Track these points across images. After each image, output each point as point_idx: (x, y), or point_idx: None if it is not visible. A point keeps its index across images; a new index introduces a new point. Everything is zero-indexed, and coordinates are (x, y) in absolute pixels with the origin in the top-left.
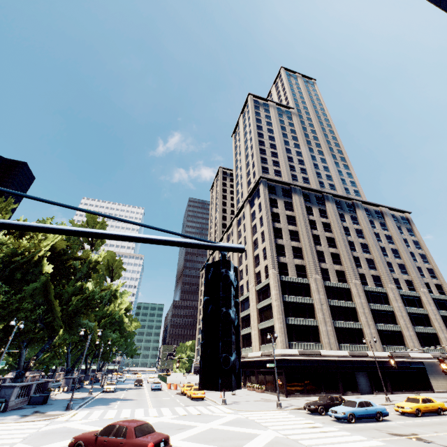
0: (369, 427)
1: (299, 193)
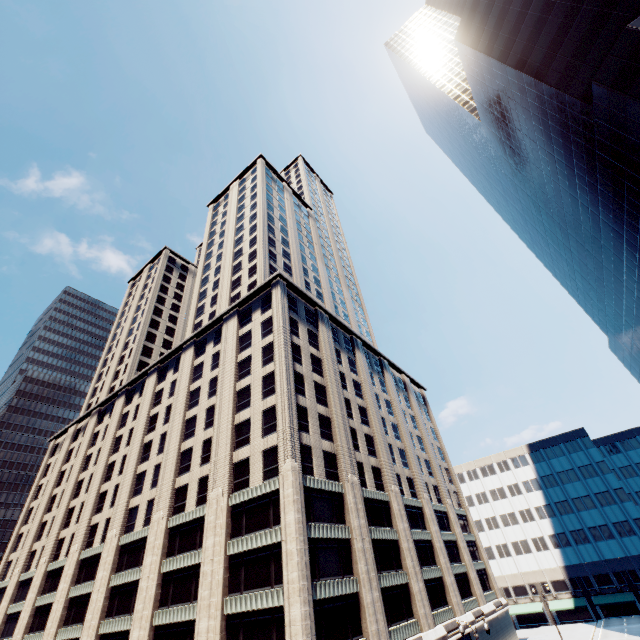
0: None
1: (327, 324)
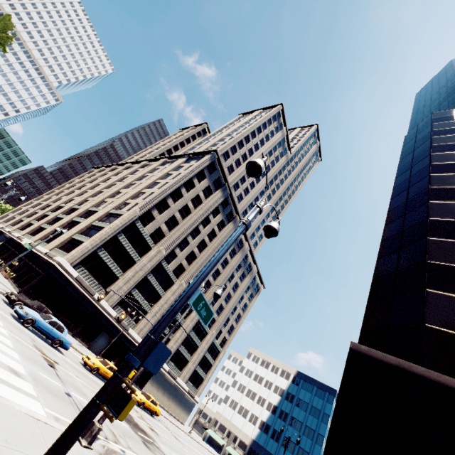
0: (31, 336)
1: (224, 195)
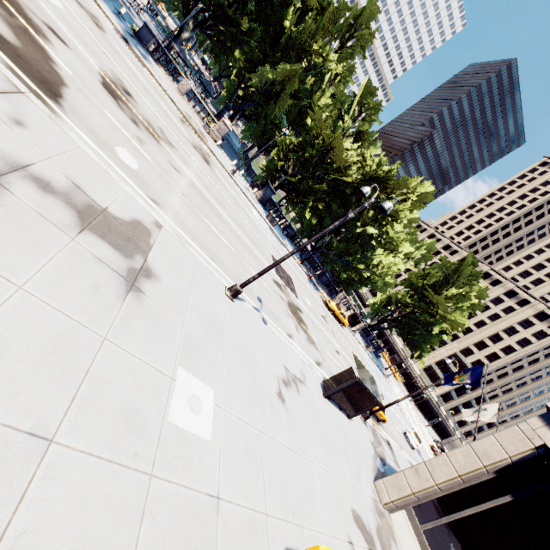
0: None
1: None
